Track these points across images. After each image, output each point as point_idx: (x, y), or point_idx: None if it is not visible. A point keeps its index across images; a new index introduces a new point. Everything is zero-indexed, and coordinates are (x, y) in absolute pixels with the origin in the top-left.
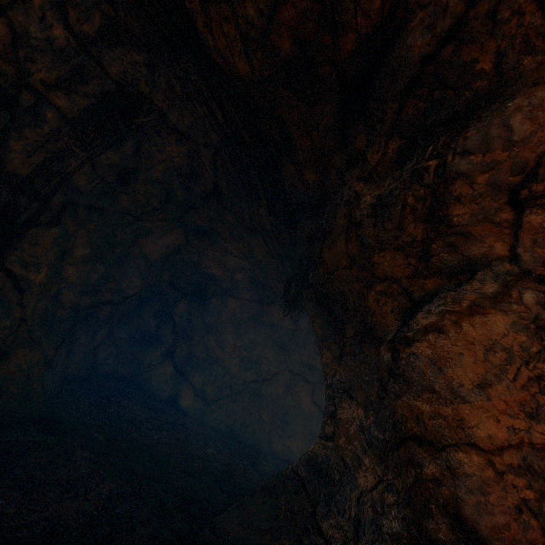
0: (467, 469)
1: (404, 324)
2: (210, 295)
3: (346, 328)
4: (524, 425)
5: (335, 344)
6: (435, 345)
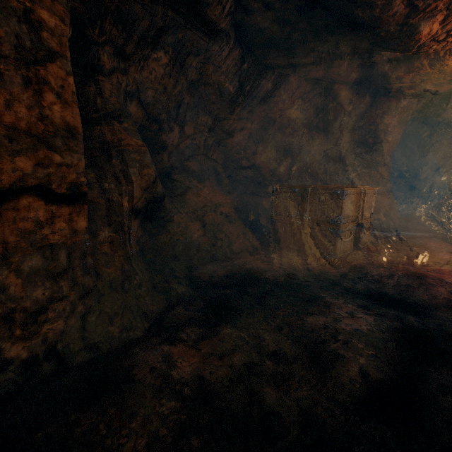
0: None
1: None
2: None
3: None
4: None
5: (450, 166)
6: None
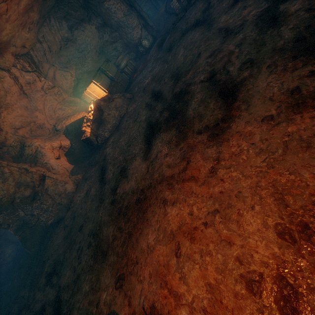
0: (19, 195)
1: None
2: None
3: None
4: (12, 186)
5: None
6: None
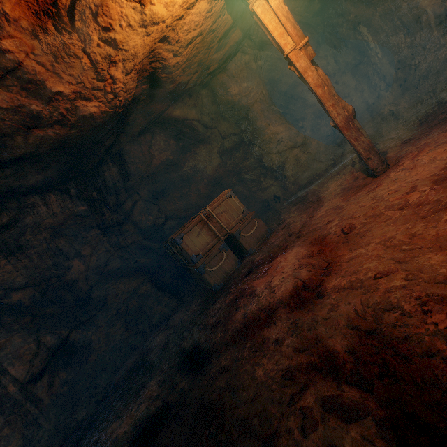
0: (429, 11)
1: (394, 5)
2: (291, 98)
3: (371, 24)
4: None
5: (371, 33)
6: (406, 1)
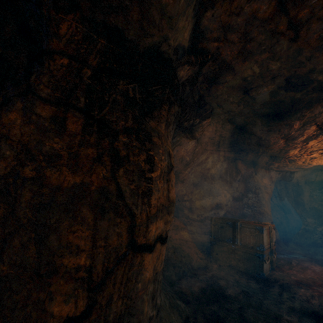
0: None
1: None
2: None
3: (303, 206)
4: None
5: (299, 208)
6: None
